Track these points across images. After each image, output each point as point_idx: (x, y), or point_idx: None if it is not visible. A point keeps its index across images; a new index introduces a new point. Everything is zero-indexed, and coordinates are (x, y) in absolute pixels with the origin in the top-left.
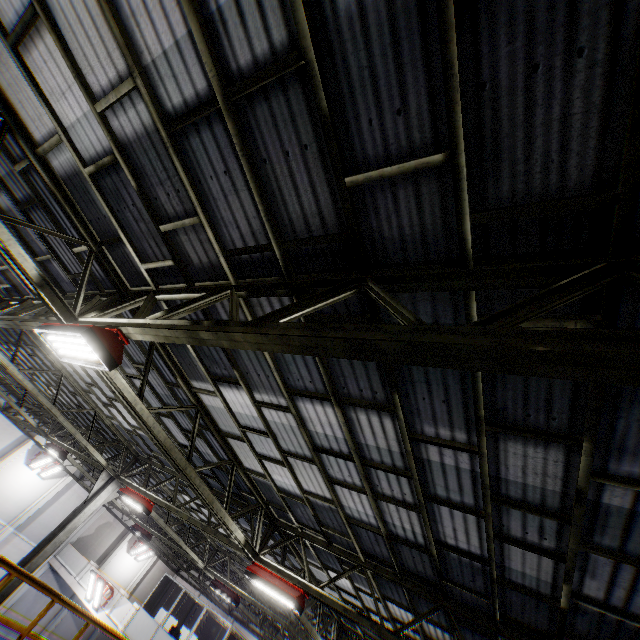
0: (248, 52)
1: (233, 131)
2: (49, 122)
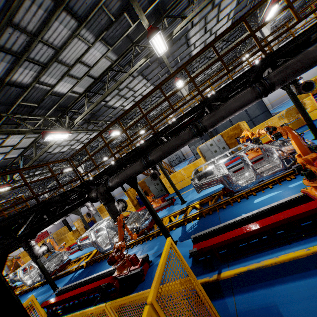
0: (46, 1)
1: (68, 0)
2: (104, 60)
